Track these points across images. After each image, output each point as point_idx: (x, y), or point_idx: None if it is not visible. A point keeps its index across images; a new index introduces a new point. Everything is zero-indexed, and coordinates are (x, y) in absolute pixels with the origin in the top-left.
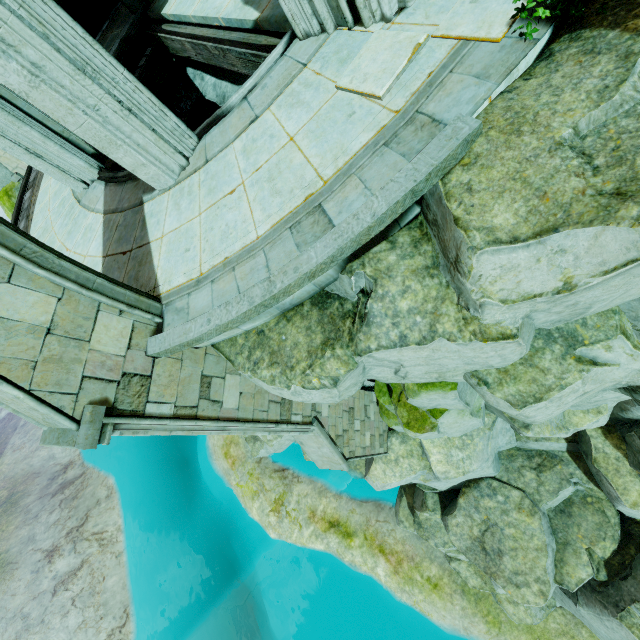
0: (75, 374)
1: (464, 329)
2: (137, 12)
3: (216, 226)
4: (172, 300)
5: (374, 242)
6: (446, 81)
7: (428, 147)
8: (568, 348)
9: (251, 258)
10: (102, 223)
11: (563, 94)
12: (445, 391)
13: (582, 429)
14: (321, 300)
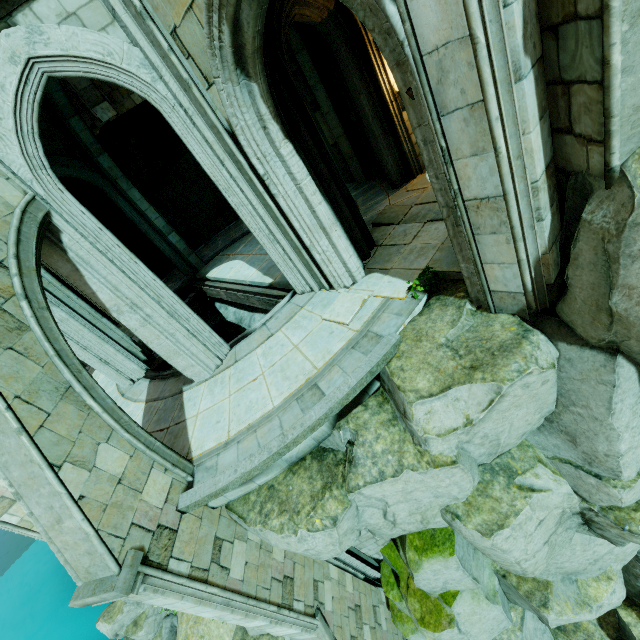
0: (127, 520)
1: (421, 460)
2: (189, 275)
3: (242, 403)
4: (203, 461)
5: (353, 406)
6: (381, 316)
7: (375, 349)
8: (509, 478)
9: (269, 422)
10: (143, 409)
11: (437, 323)
12: (445, 557)
13: (605, 605)
14: (319, 454)
